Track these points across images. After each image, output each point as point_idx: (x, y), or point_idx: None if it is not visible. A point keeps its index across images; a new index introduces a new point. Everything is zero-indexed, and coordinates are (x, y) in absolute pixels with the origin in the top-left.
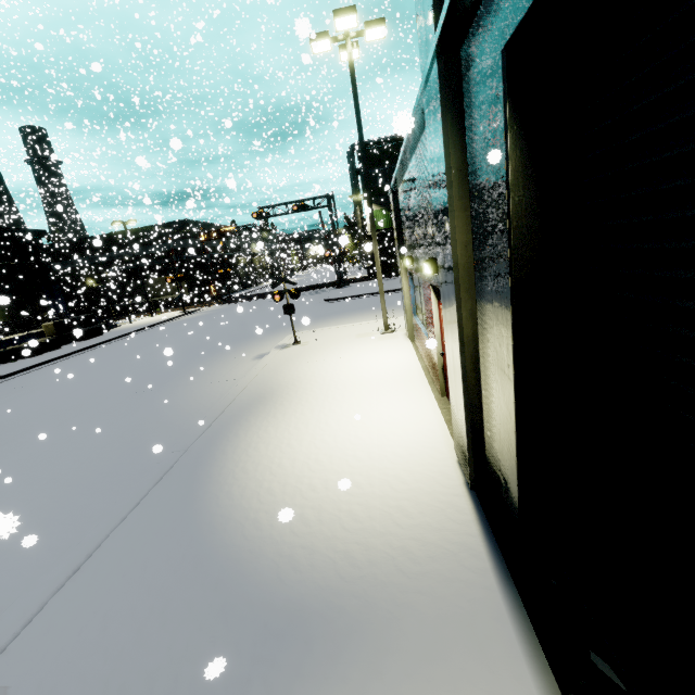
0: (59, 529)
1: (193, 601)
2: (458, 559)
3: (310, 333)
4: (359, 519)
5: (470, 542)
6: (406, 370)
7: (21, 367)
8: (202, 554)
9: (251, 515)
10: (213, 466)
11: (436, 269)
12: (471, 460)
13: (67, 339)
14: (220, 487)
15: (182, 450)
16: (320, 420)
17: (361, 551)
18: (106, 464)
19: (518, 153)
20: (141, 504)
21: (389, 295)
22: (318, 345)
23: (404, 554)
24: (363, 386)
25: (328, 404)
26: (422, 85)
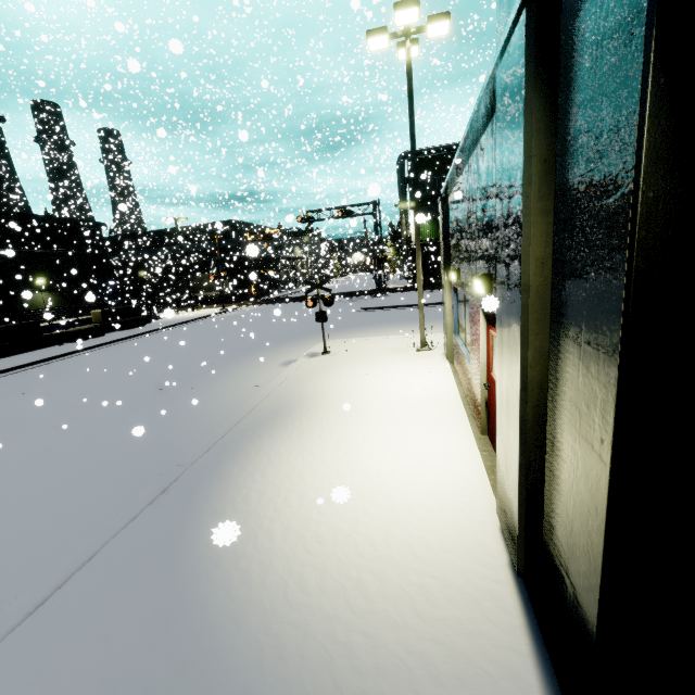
0: (45, 540)
1: (152, 682)
2: (499, 692)
3: (341, 343)
4: (370, 596)
5: (516, 664)
6: (442, 397)
7: (65, 351)
8: (177, 611)
9: (242, 564)
10: (214, 489)
11: (489, 288)
12: (522, 540)
13: (112, 327)
14: (216, 518)
15: (187, 464)
16: (339, 448)
17: (366, 647)
18: (112, 467)
19: (662, 122)
20: (129, 527)
21: (428, 309)
22: (348, 357)
23: (423, 665)
24: (391, 410)
25: (350, 428)
26: (499, 52)
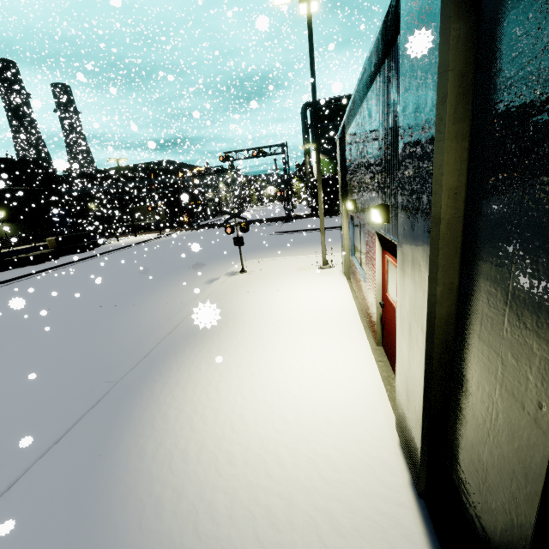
0: None
1: None
2: None
3: (256, 263)
4: (278, 525)
5: None
6: (341, 311)
7: (23, 273)
8: (86, 548)
9: (156, 489)
10: (137, 407)
11: (386, 217)
12: (425, 467)
13: (66, 251)
14: (136, 438)
15: (115, 381)
16: (252, 362)
17: None
18: (49, 383)
19: None
20: (53, 449)
21: (328, 232)
22: (262, 275)
23: None
24: (298, 324)
25: (262, 342)
26: None
